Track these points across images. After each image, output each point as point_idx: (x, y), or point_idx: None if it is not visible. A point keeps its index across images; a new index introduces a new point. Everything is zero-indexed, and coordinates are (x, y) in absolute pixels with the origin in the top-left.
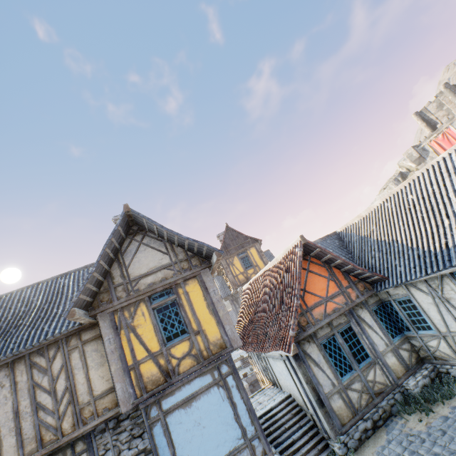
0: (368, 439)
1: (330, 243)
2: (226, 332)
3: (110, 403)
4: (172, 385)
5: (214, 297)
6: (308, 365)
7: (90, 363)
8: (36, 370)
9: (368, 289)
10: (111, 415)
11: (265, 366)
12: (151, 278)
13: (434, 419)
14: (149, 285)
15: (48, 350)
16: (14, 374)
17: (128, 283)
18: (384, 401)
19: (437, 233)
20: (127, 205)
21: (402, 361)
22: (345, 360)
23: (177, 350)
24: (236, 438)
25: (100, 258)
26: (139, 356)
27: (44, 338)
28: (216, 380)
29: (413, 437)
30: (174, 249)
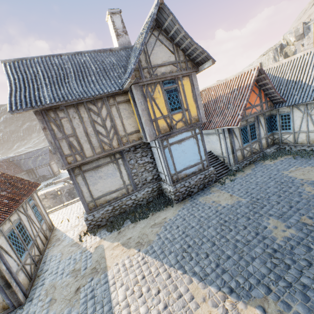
0: (246, 167)
1: None
2: (200, 113)
3: (135, 138)
4: (174, 133)
5: (196, 92)
6: (233, 136)
7: (123, 116)
8: (92, 113)
9: (271, 106)
10: (137, 143)
11: None
12: (163, 69)
13: (277, 161)
14: (163, 73)
15: (97, 103)
16: (79, 112)
17: (150, 68)
18: (255, 156)
19: None
20: None
21: (267, 143)
22: (247, 138)
23: (175, 117)
24: (198, 159)
25: (145, 41)
26: (157, 116)
27: (99, 93)
28: (193, 135)
29: (268, 165)
30: (178, 51)
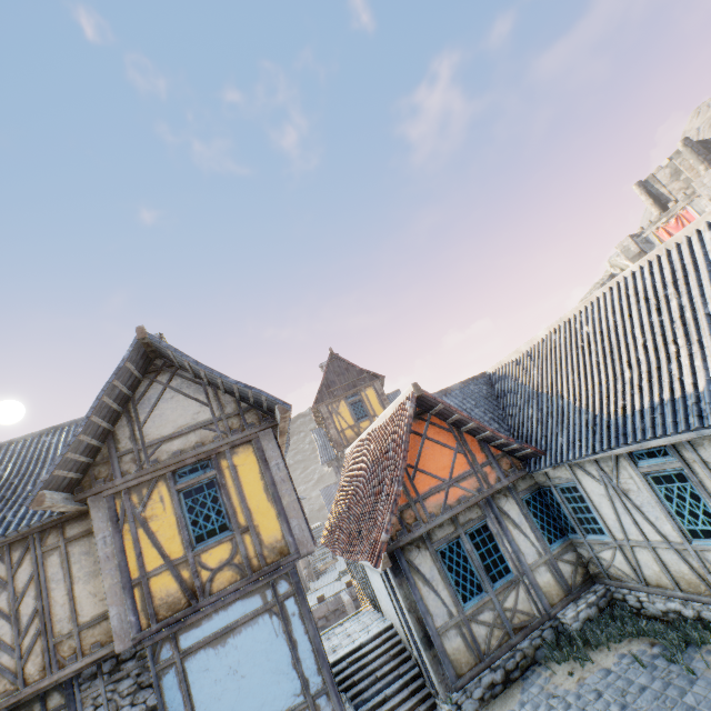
0: (494, 699)
1: (474, 390)
2: (292, 529)
3: (103, 635)
4: (198, 612)
5: (276, 474)
6: (414, 583)
7: (77, 573)
8: None
9: (517, 468)
10: (104, 653)
11: (363, 578)
12: (179, 443)
13: (591, 672)
14: (175, 454)
15: (11, 552)
16: None
17: (142, 449)
18: (526, 641)
19: (614, 390)
20: (143, 328)
21: (560, 580)
22: (472, 577)
23: (211, 556)
24: (293, 694)
25: (93, 413)
26: (150, 565)
27: (2, 534)
28: (269, 604)
29: (556, 700)
30: (220, 397)
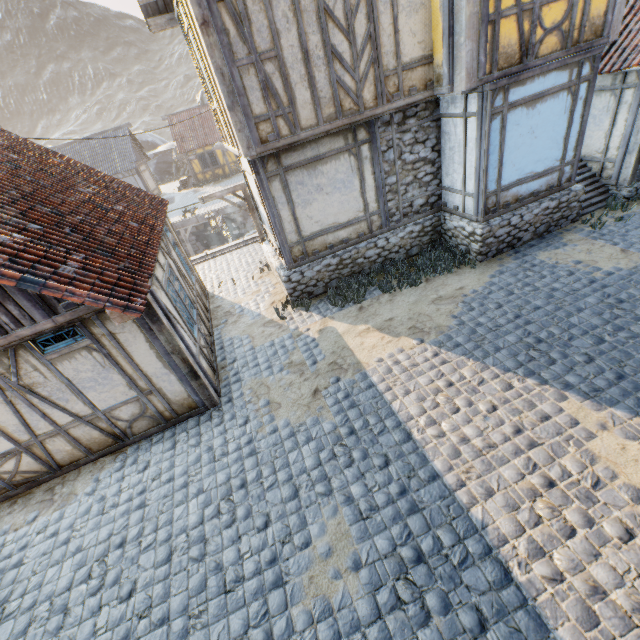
0: None
1: None
2: (613, 8)
3: (417, 83)
4: (529, 71)
5: None
6: None
7: (400, 1)
8: None
9: None
10: (419, 99)
11: None
12: None
13: None
14: None
15: None
16: None
17: None
18: None
19: None
20: None
21: None
22: None
23: (548, 13)
24: (555, 160)
25: None
26: (503, 3)
27: None
28: (572, 83)
29: None
30: None
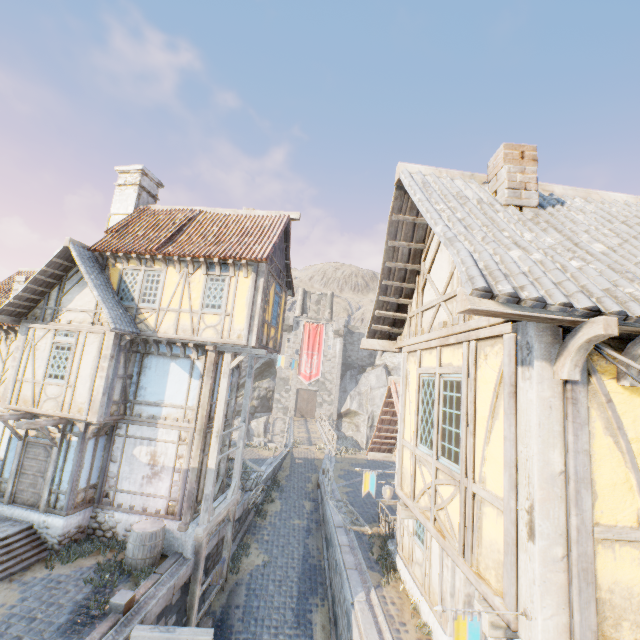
0: None
1: None
2: None
3: None
4: None
5: None
6: None
7: None
8: None
9: None
10: None
11: None
12: None
13: None
14: None
15: None
16: None
17: None
18: None
19: None
20: None
21: None
22: None
23: None
24: None
25: None
26: None
27: None
28: None
29: None
30: None
